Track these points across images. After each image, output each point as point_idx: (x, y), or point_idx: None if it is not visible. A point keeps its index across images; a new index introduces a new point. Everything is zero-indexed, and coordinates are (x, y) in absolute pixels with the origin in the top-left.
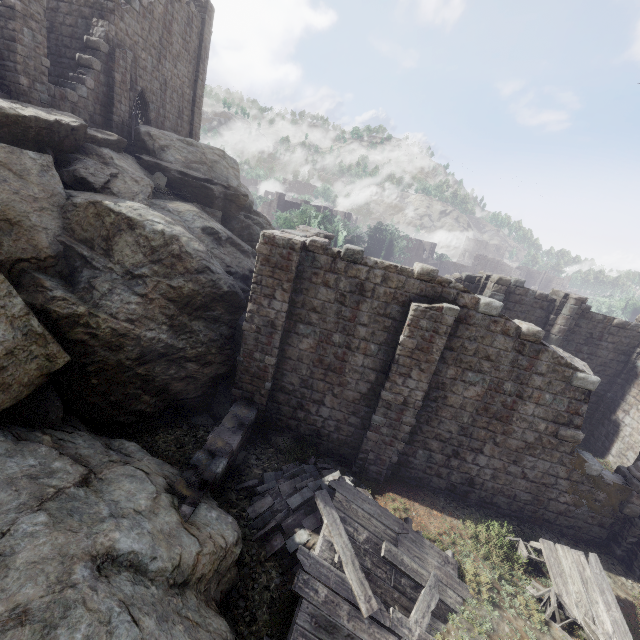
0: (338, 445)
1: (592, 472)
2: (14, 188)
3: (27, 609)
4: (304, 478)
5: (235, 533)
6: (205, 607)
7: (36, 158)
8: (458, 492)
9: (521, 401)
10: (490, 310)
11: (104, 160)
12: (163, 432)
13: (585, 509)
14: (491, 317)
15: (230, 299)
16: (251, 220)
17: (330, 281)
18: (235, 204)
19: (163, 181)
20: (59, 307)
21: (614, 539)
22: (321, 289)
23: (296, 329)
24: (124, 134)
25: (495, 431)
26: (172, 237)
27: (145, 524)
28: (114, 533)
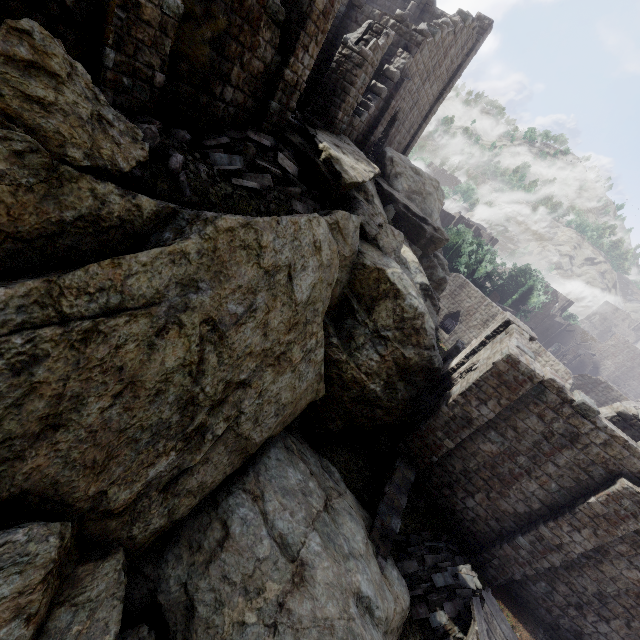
0: (465, 532)
1: None
2: (338, 249)
3: (333, 624)
4: (442, 557)
5: (409, 598)
6: None
7: (354, 221)
8: (559, 633)
9: None
10: None
11: (367, 196)
12: (336, 450)
13: None
14: None
15: (433, 373)
16: (437, 259)
17: (546, 416)
18: (434, 245)
19: (392, 214)
20: (333, 352)
21: None
22: (533, 417)
23: (486, 432)
24: (369, 151)
25: (635, 616)
26: (420, 313)
27: (367, 570)
28: (358, 575)
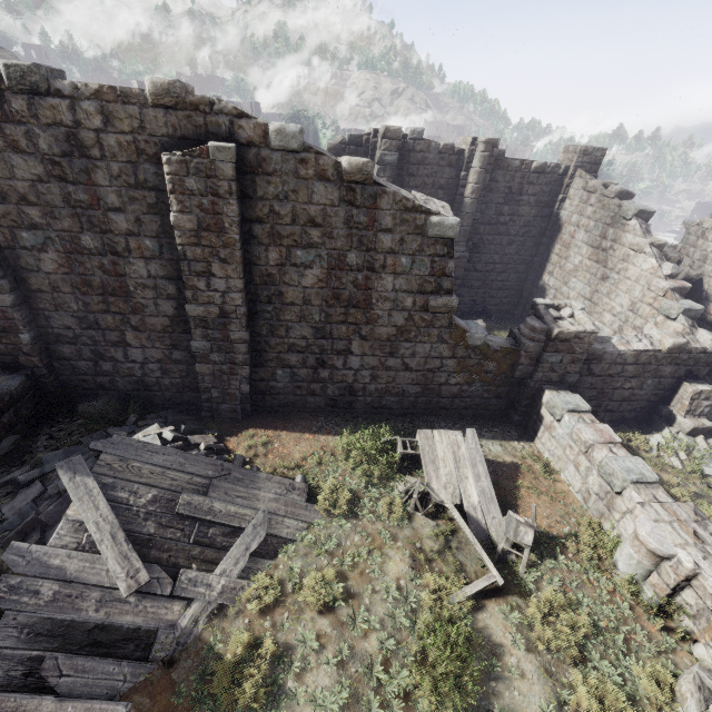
0: (177, 392)
1: (476, 342)
2: None
3: None
4: None
5: None
6: None
7: None
8: (341, 406)
9: (375, 275)
10: (287, 142)
11: None
12: None
13: (478, 385)
14: (294, 154)
15: None
16: None
17: (19, 140)
18: None
19: None
20: None
21: (513, 407)
22: (13, 159)
23: (19, 241)
24: None
25: (357, 323)
26: None
27: None
28: None
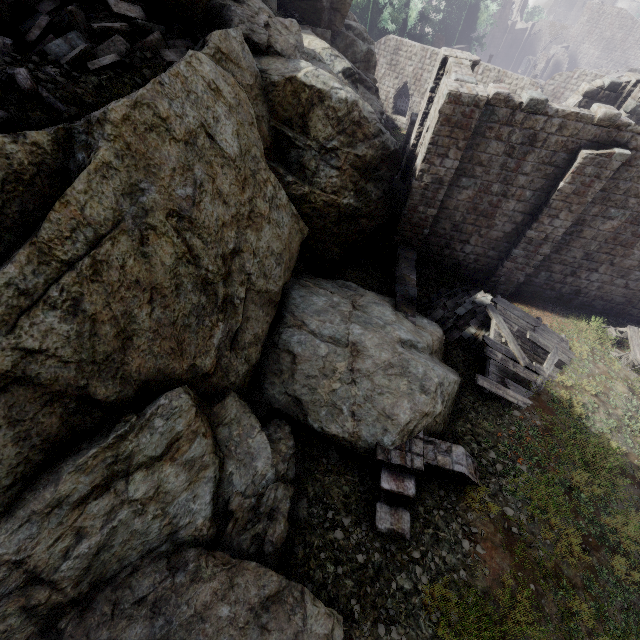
0: (473, 272)
1: None
2: (239, 81)
3: (390, 362)
4: (459, 297)
5: (441, 330)
6: (442, 363)
7: (235, 36)
8: (564, 300)
9: None
10: None
11: None
12: (346, 272)
13: None
14: None
15: (393, 157)
16: (352, 31)
17: (503, 135)
18: (340, 14)
19: (274, 2)
20: (294, 190)
21: None
22: (492, 143)
23: (458, 183)
24: None
25: (615, 255)
26: (352, 103)
27: (402, 327)
28: (396, 332)
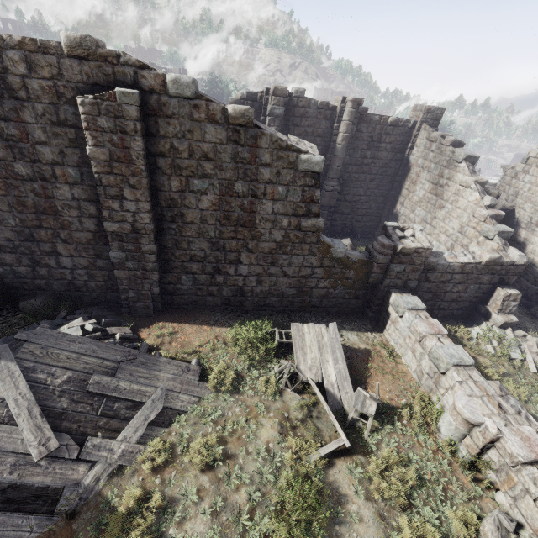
0: (101, 292)
1: (339, 255)
2: None
3: None
4: None
5: None
6: None
7: None
8: (234, 304)
9: (258, 201)
10: (182, 90)
11: None
12: None
13: (341, 288)
14: (189, 101)
15: None
16: None
17: None
18: None
19: None
20: None
21: (368, 305)
22: None
23: None
24: None
25: (244, 238)
26: None
27: None
28: None
